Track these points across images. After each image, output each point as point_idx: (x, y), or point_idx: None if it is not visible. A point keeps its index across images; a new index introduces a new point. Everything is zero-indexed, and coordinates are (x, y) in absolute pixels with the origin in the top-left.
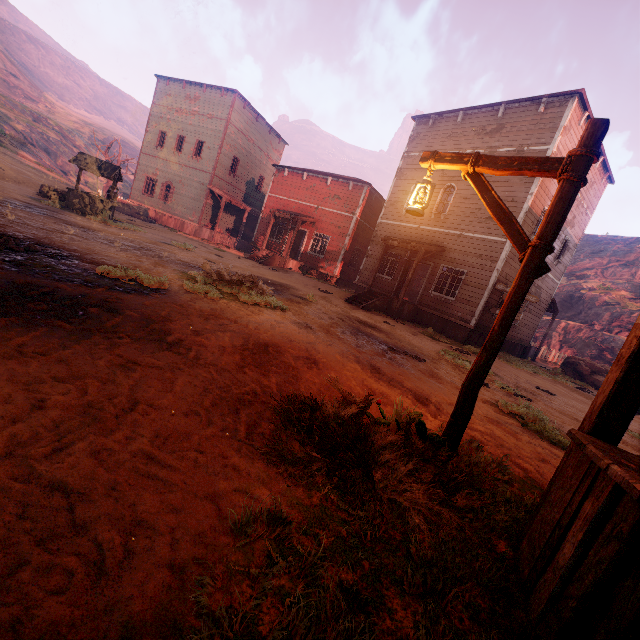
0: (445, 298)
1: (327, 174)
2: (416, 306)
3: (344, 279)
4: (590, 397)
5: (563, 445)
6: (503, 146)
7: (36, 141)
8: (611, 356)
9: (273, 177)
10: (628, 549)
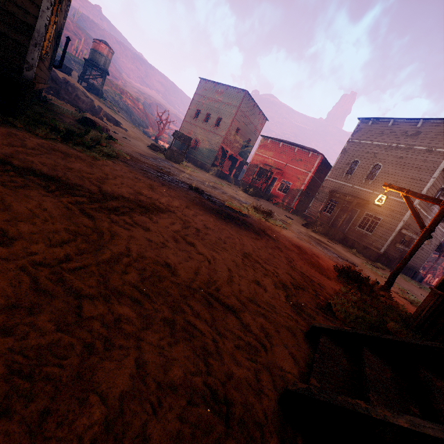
0: (365, 232)
1: (295, 145)
2: (345, 234)
3: (296, 210)
4: None
5: None
6: (418, 145)
7: (123, 106)
8: None
9: (260, 142)
10: (438, 306)
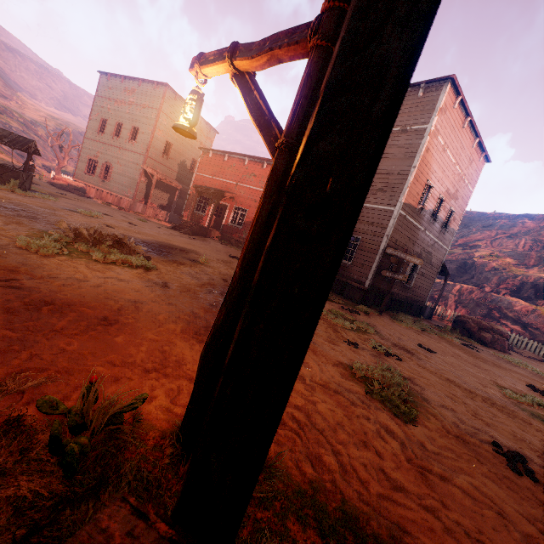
0: (343, 262)
1: (245, 155)
2: None
3: None
4: (473, 353)
5: (405, 418)
6: None
7: None
8: (499, 314)
9: (200, 158)
10: None
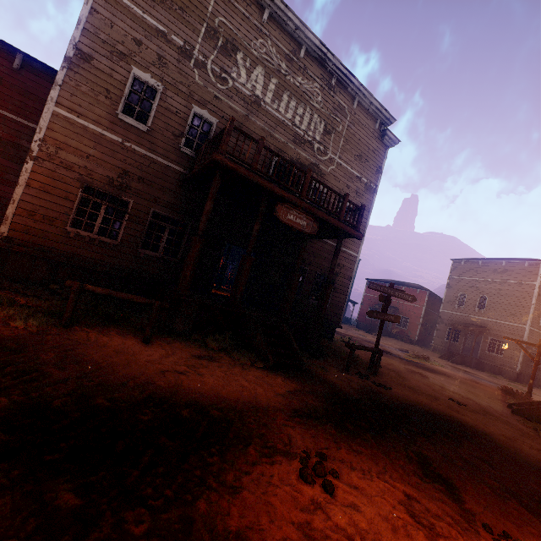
0: (496, 355)
1: (402, 285)
2: (478, 359)
3: (420, 341)
4: None
5: None
6: (509, 279)
7: None
8: None
9: (366, 285)
10: None
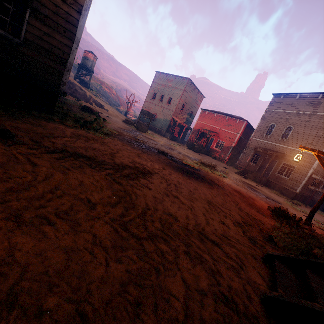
0: (283, 177)
1: (226, 115)
2: (268, 179)
3: (229, 161)
4: None
5: None
6: (320, 112)
7: (102, 93)
8: None
9: (200, 114)
10: None
